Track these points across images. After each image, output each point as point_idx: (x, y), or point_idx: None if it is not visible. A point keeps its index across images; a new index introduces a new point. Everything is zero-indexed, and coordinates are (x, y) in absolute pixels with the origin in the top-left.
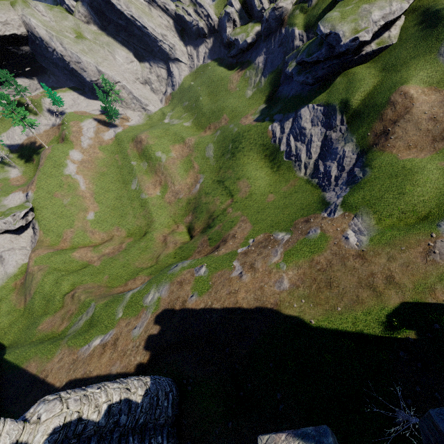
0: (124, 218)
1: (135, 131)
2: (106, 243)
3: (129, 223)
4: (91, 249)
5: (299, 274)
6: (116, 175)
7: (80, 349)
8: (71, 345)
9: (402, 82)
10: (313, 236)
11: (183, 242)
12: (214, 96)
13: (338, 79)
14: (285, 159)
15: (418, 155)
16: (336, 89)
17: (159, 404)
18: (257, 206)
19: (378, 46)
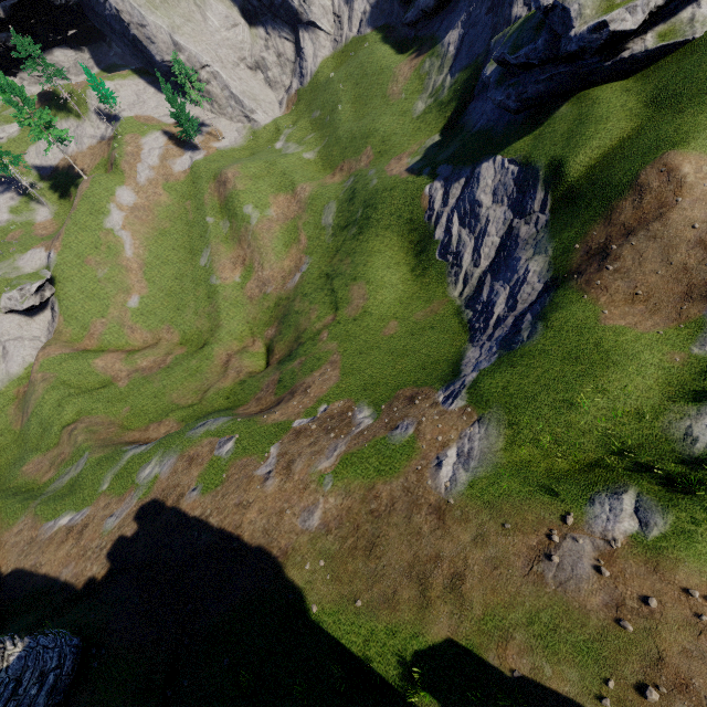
0: (181, 313)
1: (223, 161)
2: (146, 351)
3: (186, 323)
4: (122, 357)
5: (342, 507)
6: (182, 237)
7: (44, 525)
8: (38, 513)
9: (675, 143)
10: (396, 439)
11: (251, 372)
12: (361, 104)
13: (564, 108)
14: (438, 256)
15: (640, 323)
16: (552, 131)
17: (18, 692)
18: (365, 339)
19: (660, 41)
